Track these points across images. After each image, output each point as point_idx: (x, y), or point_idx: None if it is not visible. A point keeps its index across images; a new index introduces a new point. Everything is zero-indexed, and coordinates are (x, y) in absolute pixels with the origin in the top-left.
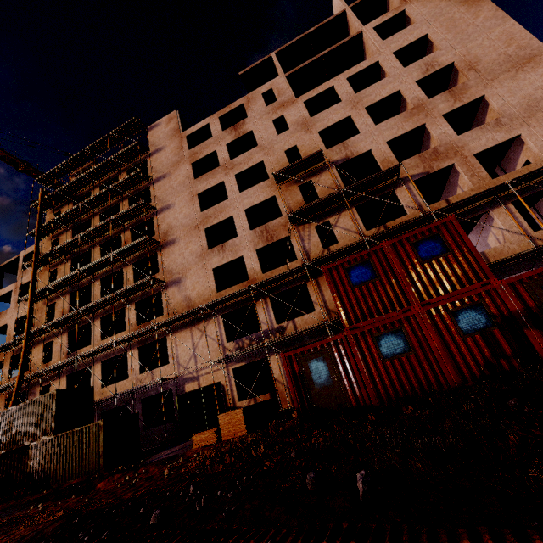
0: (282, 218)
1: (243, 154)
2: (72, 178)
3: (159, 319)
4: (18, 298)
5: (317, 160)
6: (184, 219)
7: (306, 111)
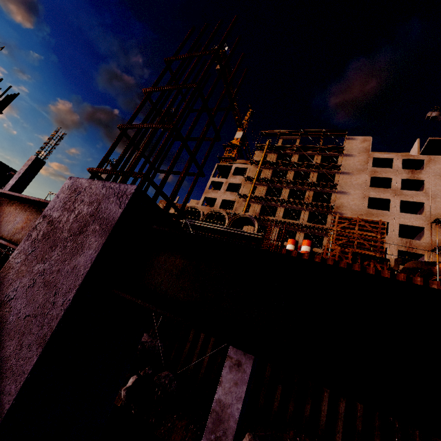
0: (424, 242)
1: (411, 191)
2: (281, 139)
3: (317, 249)
4: (226, 188)
5: None
6: (354, 206)
7: None
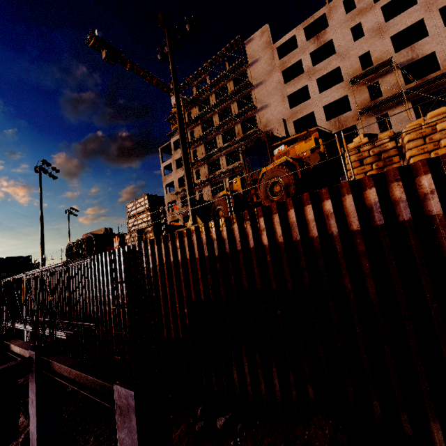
0: (351, 112)
1: (323, 62)
2: (194, 87)
3: None
4: (176, 167)
5: (386, 65)
6: (278, 115)
7: (382, 17)
